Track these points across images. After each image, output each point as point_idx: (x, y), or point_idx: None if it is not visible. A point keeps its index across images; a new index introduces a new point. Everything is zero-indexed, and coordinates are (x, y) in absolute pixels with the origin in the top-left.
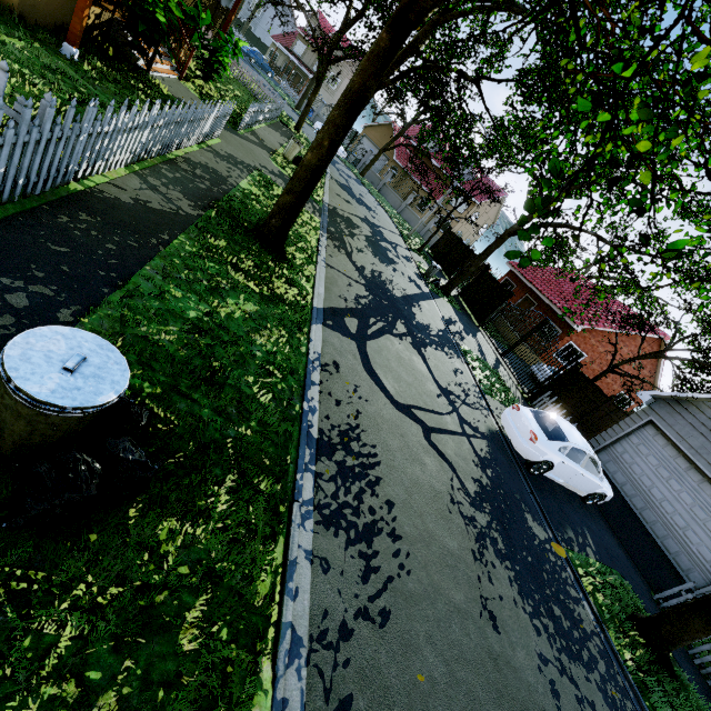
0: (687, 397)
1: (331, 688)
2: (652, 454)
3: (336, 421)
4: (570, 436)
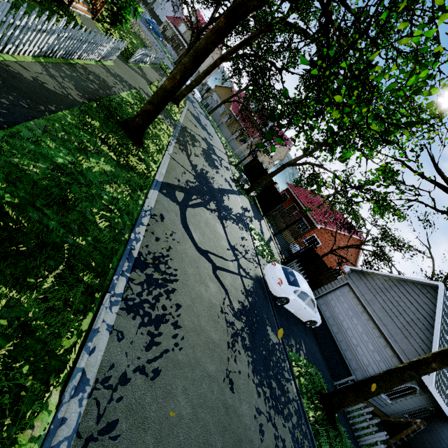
0: (367, 271)
1: (103, 414)
2: (346, 302)
3: (152, 250)
4: (301, 284)
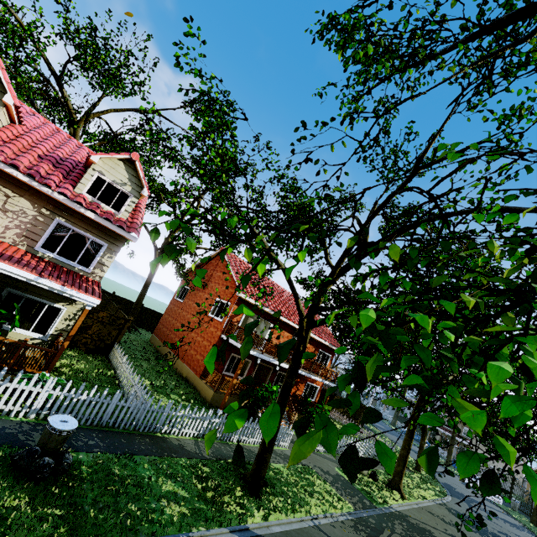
0: None
1: None
2: None
3: None
4: None
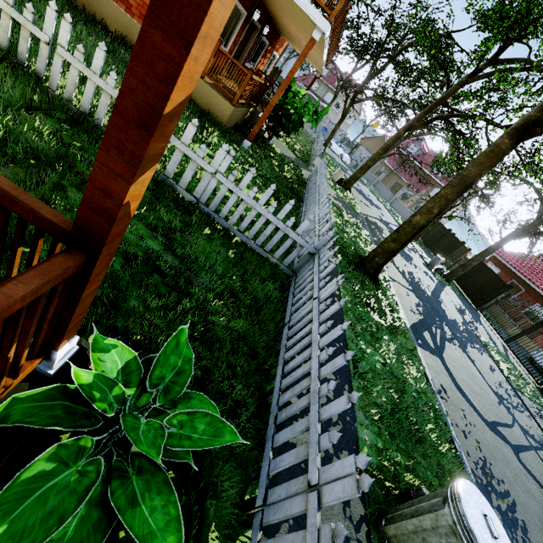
0: None
1: None
2: None
3: (473, 457)
4: None
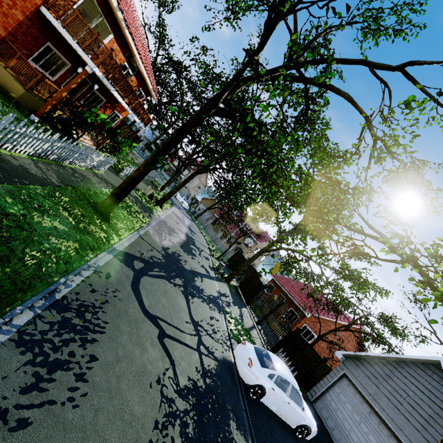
0: (361, 355)
1: None
2: (348, 401)
3: (83, 298)
4: (278, 367)
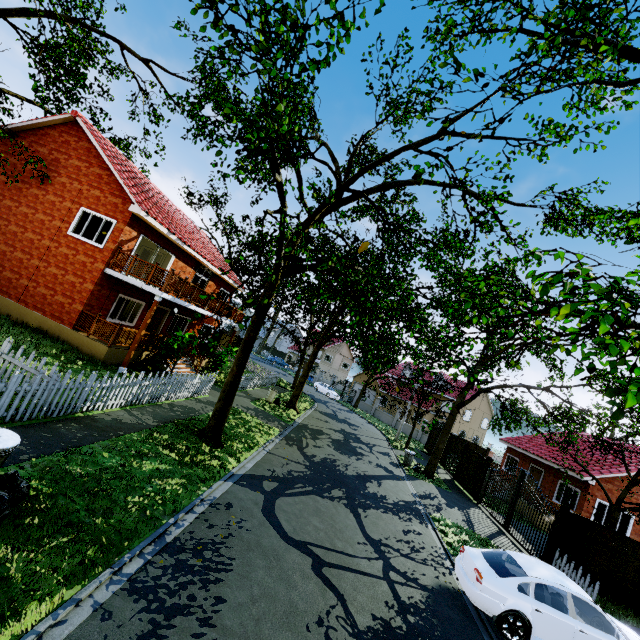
0: None
1: None
2: None
3: (199, 536)
4: (531, 569)
